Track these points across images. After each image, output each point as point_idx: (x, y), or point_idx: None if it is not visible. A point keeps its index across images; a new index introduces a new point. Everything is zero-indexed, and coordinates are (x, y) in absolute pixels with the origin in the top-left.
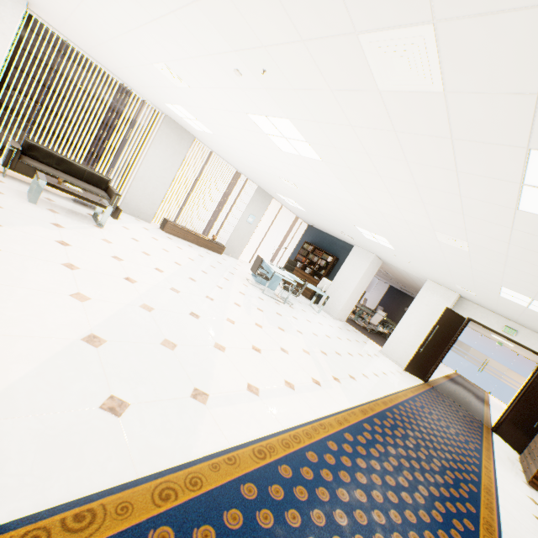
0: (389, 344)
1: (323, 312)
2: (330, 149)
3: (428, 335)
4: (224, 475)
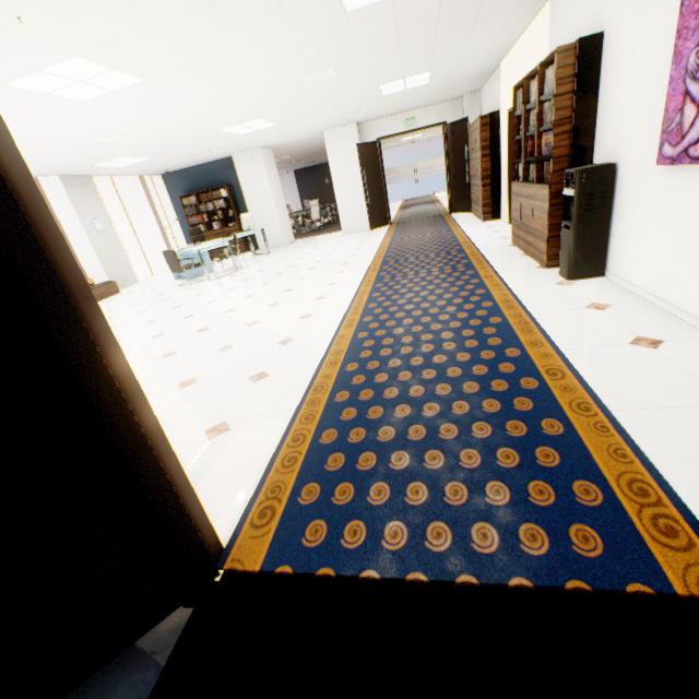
0: (344, 221)
1: (271, 250)
2: (150, 61)
3: (364, 184)
4: (346, 342)
